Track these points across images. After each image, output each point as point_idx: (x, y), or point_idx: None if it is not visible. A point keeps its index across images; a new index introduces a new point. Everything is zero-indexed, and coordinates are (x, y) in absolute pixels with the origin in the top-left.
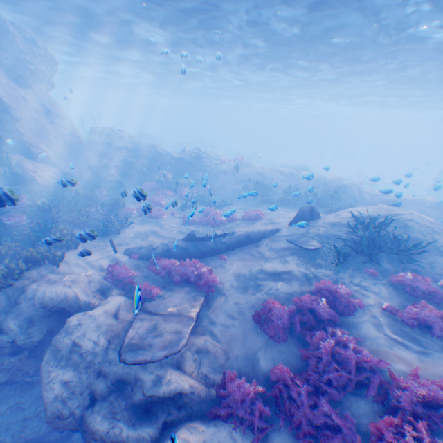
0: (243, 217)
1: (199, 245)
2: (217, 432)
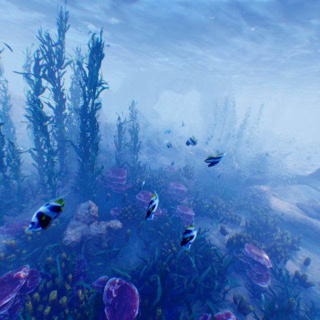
0: None
1: None
2: None
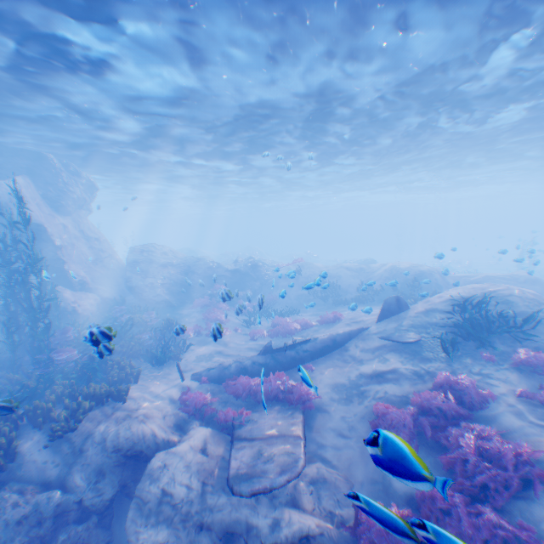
0: (319, 320)
1: (279, 357)
2: None
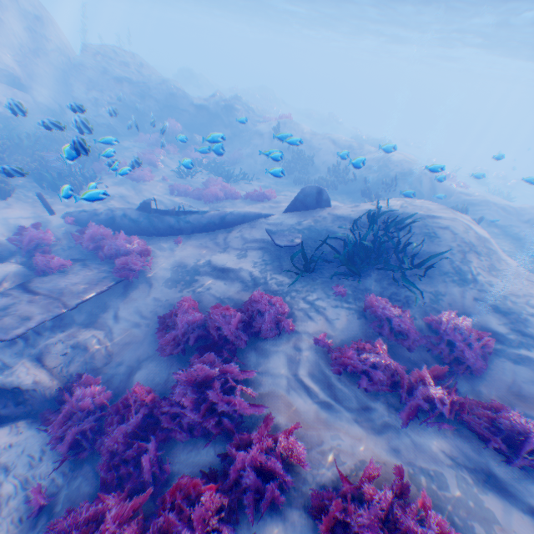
0: (246, 195)
1: (156, 220)
2: (31, 440)
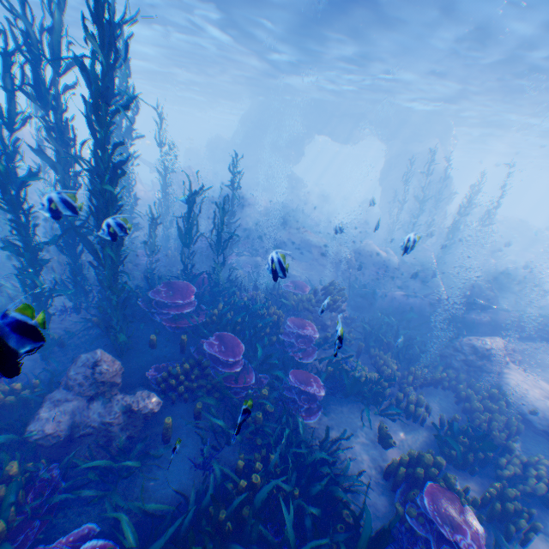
0: None
1: None
2: None
